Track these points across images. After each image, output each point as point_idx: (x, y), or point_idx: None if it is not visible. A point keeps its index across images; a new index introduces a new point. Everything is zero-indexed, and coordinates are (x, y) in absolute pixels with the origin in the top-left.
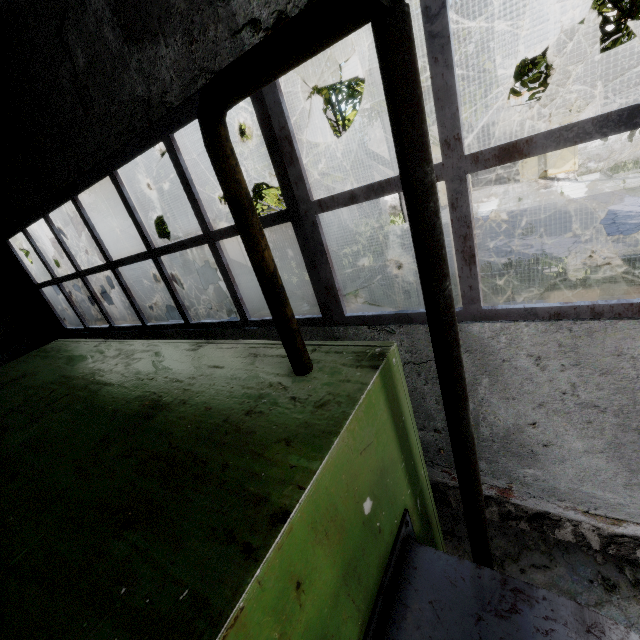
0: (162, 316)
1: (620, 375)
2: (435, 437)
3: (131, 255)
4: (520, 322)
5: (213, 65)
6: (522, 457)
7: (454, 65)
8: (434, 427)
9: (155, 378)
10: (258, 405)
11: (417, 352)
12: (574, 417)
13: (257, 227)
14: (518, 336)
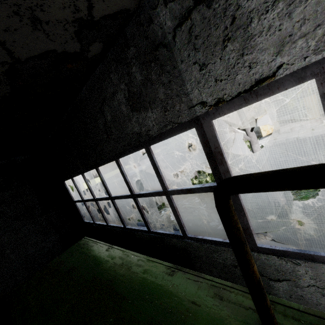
0: (123, 205)
1: None
2: None
3: (122, 195)
4: None
5: (177, 120)
6: None
7: None
8: None
9: (153, 302)
10: None
11: (321, 280)
12: None
13: (249, 252)
14: None
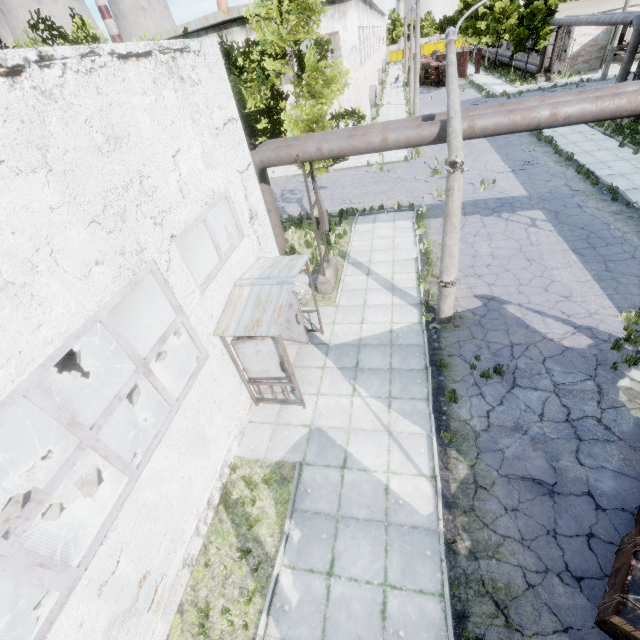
0: None
1: None
2: None
3: None
4: None
5: None
6: None
7: None
8: None
9: None
10: None
11: None
12: None
13: None
14: None
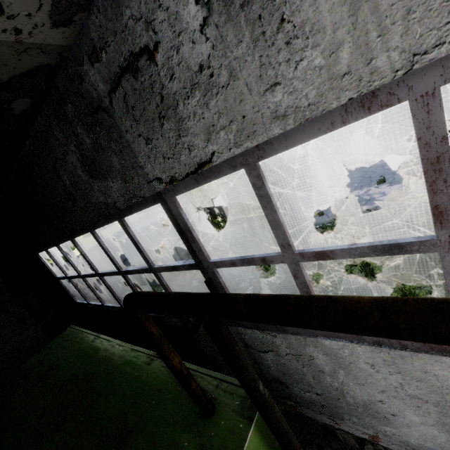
0: None
1: (430, 383)
2: (318, 397)
3: (109, 272)
4: (354, 344)
5: (140, 194)
6: (379, 419)
7: (277, 209)
8: (315, 392)
9: (125, 395)
10: (182, 448)
11: (293, 349)
12: (407, 402)
13: (166, 350)
14: (355, 351)
